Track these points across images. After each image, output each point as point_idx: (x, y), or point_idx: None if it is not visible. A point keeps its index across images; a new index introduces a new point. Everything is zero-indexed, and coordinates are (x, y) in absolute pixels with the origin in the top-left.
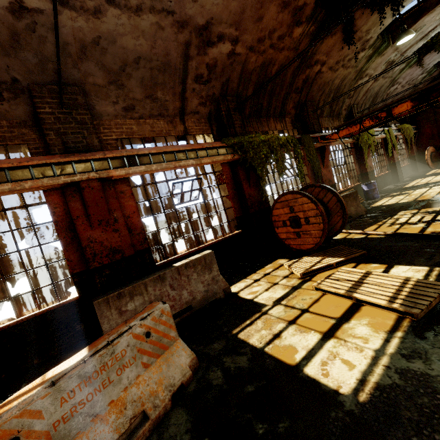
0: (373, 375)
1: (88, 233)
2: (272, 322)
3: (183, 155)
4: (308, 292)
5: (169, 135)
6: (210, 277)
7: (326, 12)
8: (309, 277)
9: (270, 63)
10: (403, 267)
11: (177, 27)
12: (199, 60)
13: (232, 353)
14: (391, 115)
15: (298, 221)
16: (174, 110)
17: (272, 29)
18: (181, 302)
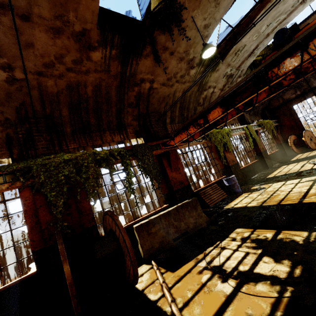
0: None
1: None
2: None
3: None
4: None
5: None
6: None
7: (121, 37)
8: None
9: (79, 85)
10: None
11: None
12: None
13: None
14: (207, 121)
15: None
16: None
17: (57, 54)
18: None
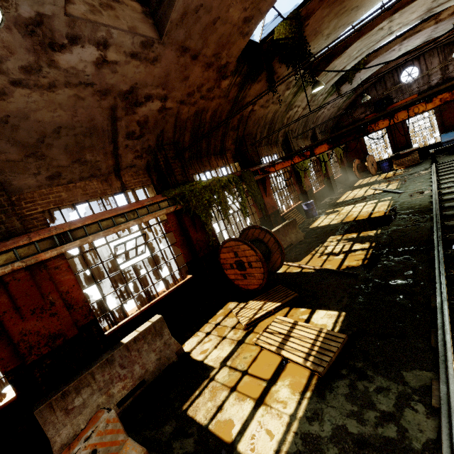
0: (285, 443)
1: (19, 326)
2: (217, 390)
3: (122, 217)
4: (249, 348)
5: (105, 195)
6: (162, 342)
7: (248, 66)
8: (252, 327)
9: (203, 111)
10: (321, 311)
11: (98, 95)
12: (128, 119)
13: (181, 435)
14: (314, 154)
15: (243, 264)
16: (108, 168)
17: (200, 84)
18: (134, 378)
